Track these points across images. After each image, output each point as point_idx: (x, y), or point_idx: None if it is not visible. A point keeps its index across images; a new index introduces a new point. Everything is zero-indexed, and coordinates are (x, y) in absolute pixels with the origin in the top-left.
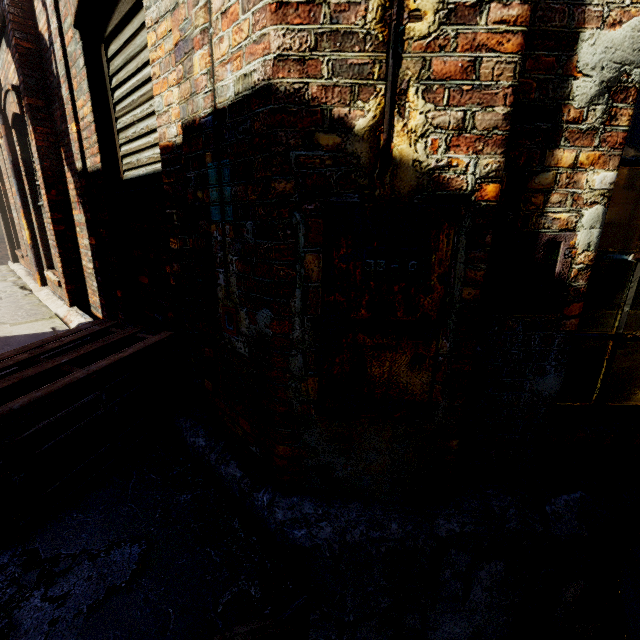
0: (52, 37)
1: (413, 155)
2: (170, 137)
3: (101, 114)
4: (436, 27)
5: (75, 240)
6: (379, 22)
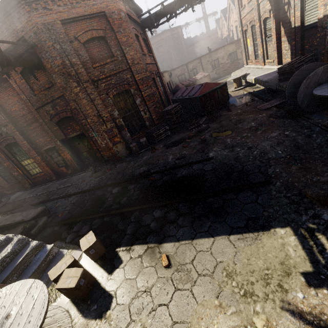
0: None
1: None
2: (320, 17)
3: (301, 13)
4: None
5: (280, 46)
6: None
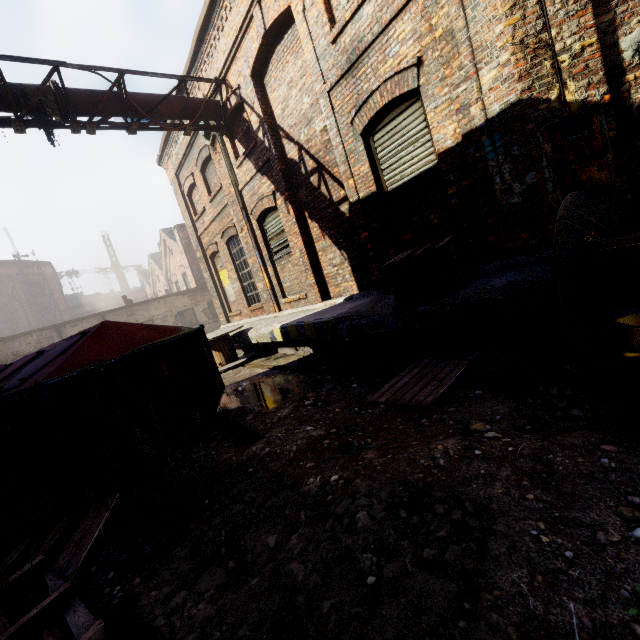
0: (303, 156)
1: (574, 99)
2: (446, 146)
3: (372, 167)
4: (570, 62)
5: (317, 262)
6: (551, 69)
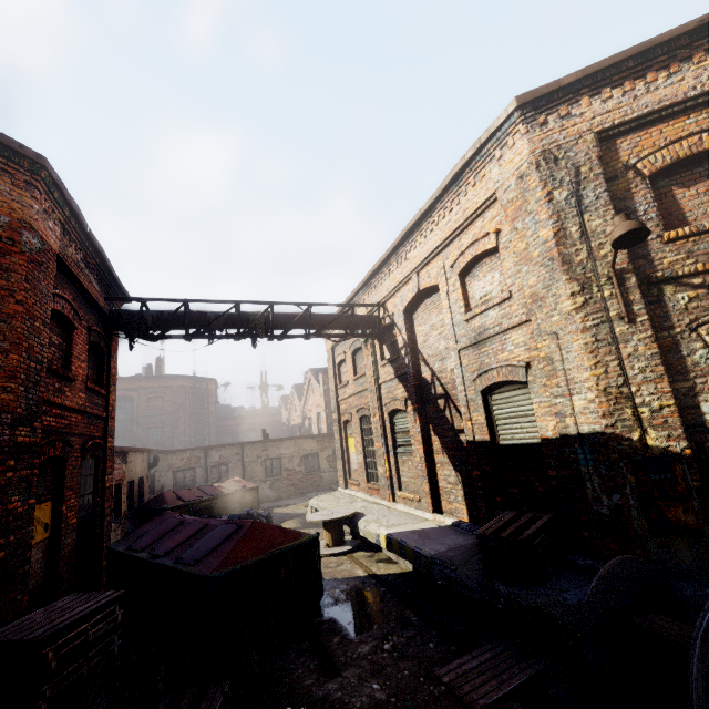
0: (434, 381)
1: (655, 444)
2: (548, 435)
3: (488, 419)
4: (650, 414)
5: (434, 471)
6: (632, 415)
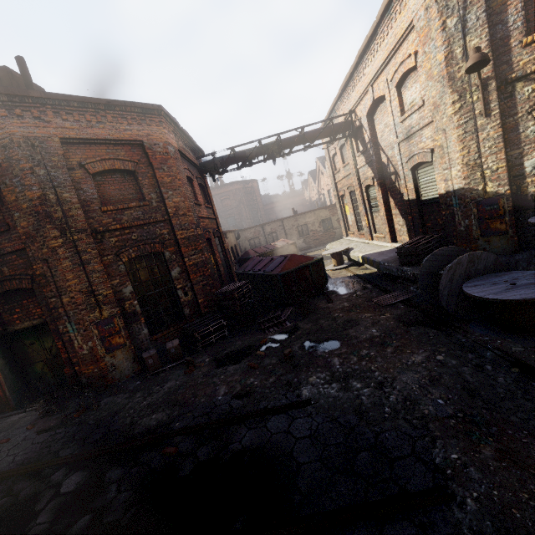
0: (389, 163)
1: (491, 190)
2: (441, 192)
3: (415, 186)
4: (490, 174)
5: (392, 220)
6: (480, 176)
